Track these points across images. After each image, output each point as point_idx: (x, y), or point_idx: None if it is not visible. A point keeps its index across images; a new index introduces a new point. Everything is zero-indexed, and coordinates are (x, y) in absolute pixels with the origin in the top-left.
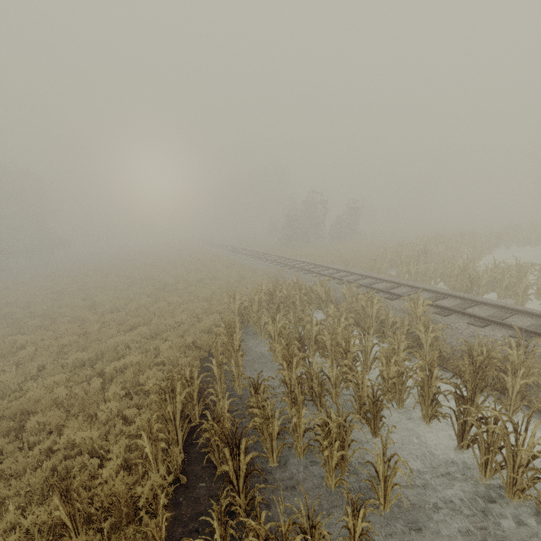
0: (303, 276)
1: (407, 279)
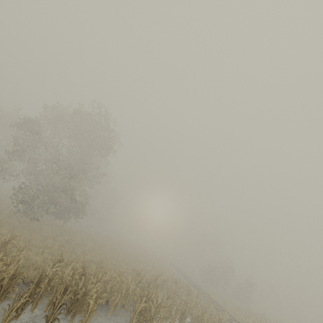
0: None
1: None
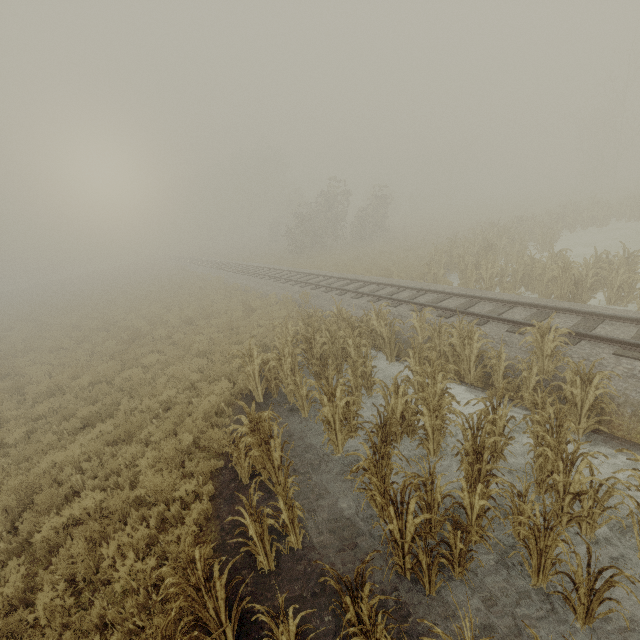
0: (338, 299)
1: (479, 288)
